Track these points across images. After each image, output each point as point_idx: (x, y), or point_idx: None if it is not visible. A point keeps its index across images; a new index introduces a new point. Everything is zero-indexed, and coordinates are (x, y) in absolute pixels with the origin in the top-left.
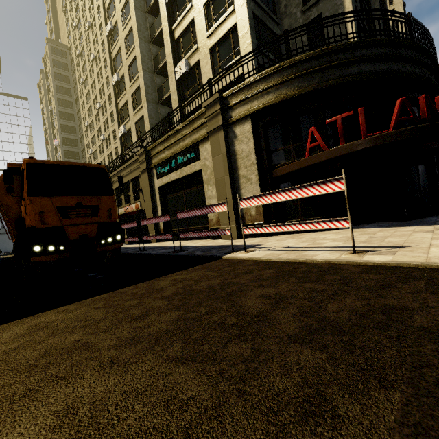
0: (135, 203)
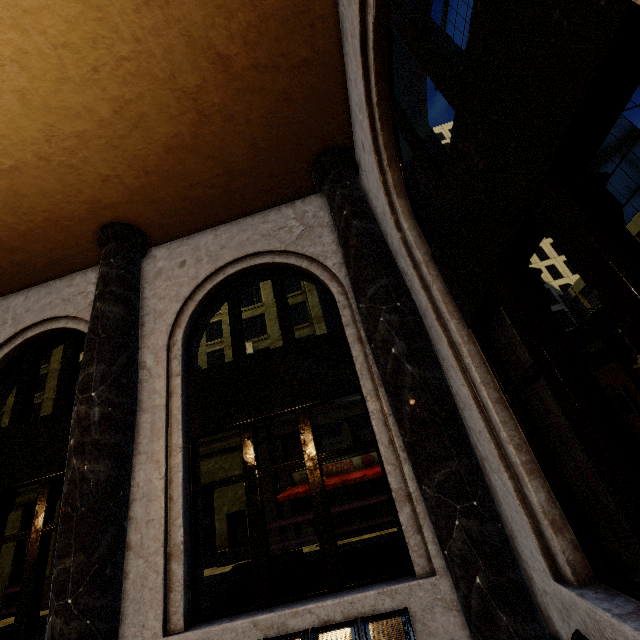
0: (362, 454)
